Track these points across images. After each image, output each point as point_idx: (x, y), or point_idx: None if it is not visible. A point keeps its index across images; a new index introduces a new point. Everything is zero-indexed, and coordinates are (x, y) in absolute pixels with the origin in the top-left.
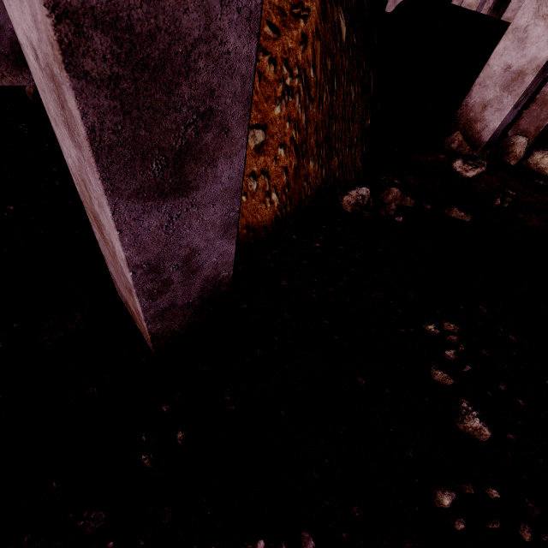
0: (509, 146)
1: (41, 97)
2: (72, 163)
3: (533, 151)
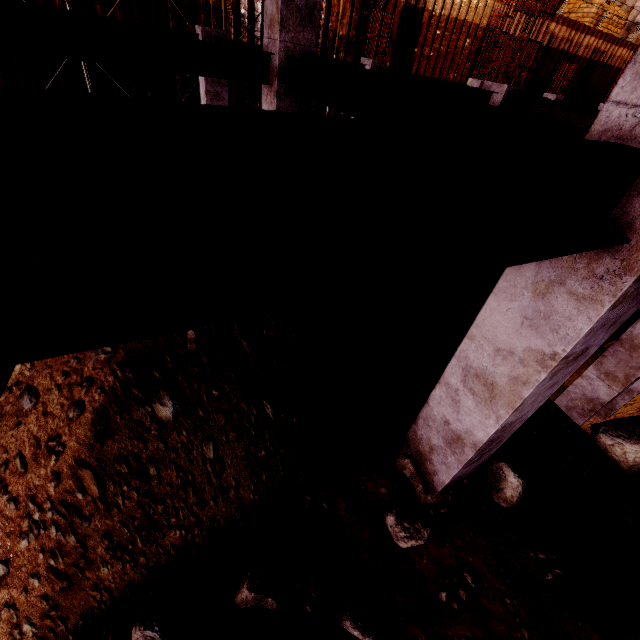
0: (500, 478)
1: None
2: None
3: (600, 429)
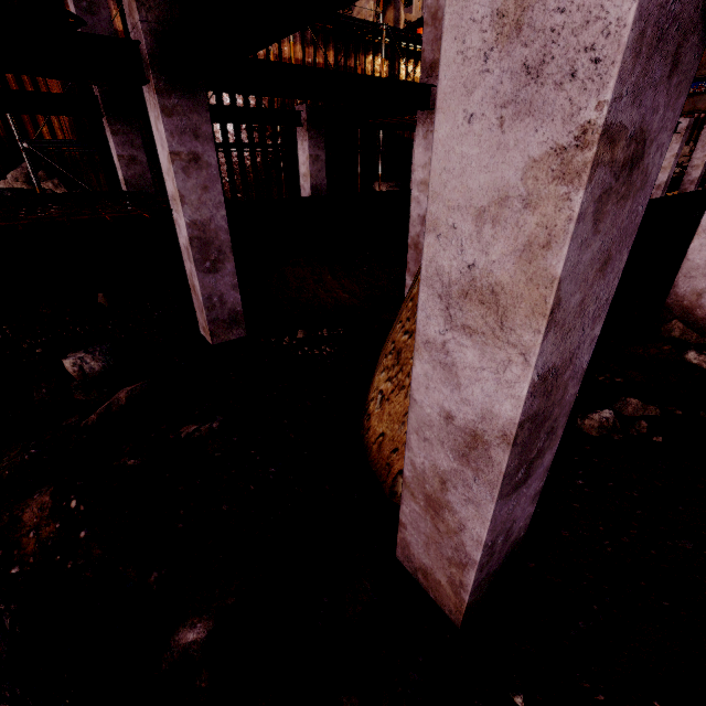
0: None
1: (409, 421)
2: (426, 463)
3: None
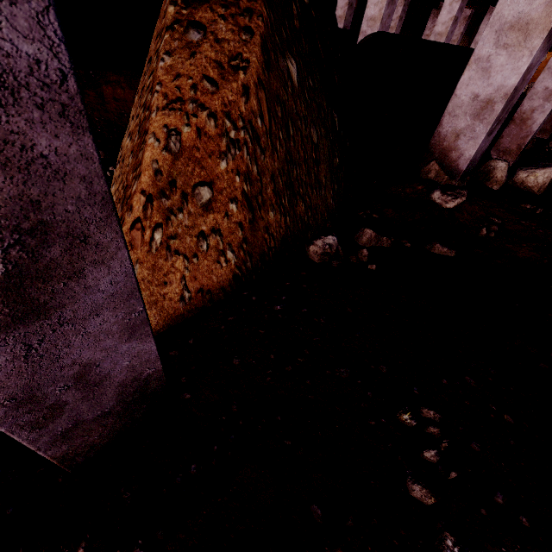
0: (489, 171)
1: None
2: None
3: (517, 170)
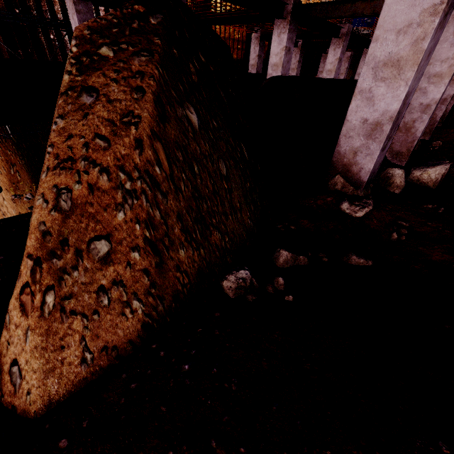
0: (388, 178)
1: None
2: None
3: (412, 169)
